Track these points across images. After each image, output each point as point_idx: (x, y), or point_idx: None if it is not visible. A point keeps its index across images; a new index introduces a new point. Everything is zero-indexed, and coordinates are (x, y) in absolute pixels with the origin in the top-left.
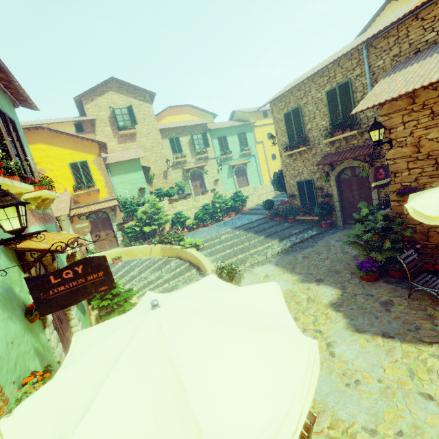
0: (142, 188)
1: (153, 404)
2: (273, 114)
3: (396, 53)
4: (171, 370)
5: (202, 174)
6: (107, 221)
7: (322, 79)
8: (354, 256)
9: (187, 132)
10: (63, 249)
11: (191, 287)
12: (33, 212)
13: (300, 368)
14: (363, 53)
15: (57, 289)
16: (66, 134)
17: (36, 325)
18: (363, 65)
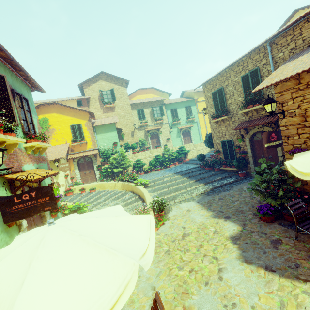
0: (115, 143)
1: (3, 293)
2: (204, 93)
3: (293, 47)
4: (26, 270)
5: (158, 134)
6: (90, 164)
7: (238, 68)
8: (259, 200)
9: (149, 106)
10: (37, 180)
11: (90, 213)
12: (30, 156)
13: (117, 282)
14: (268, 48)
15: (18, 206)
16: (69, 107)
17: (12, 229)
18: (268, 57)
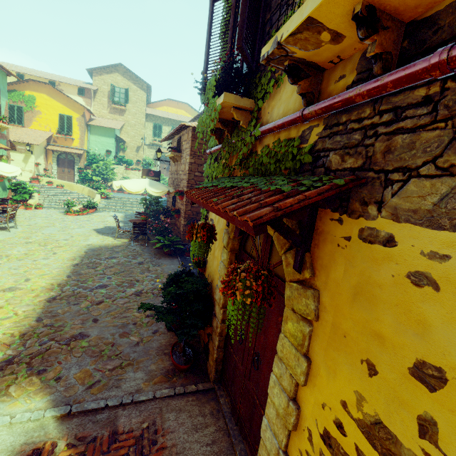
0: (109, 151)
1: None
2: None
3: None
4: None
5: None
6: (72, 163)
7: None
8: None
9: (171, 124)
10: None
11: None
12: None
13: None
14: None
15: None
16: (63, 93)
17: None
18: None
